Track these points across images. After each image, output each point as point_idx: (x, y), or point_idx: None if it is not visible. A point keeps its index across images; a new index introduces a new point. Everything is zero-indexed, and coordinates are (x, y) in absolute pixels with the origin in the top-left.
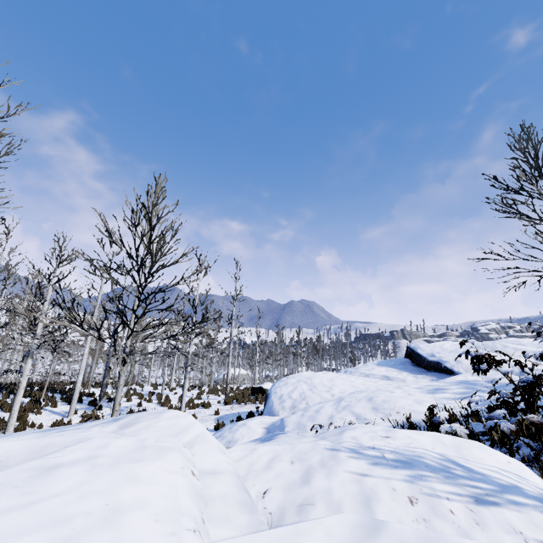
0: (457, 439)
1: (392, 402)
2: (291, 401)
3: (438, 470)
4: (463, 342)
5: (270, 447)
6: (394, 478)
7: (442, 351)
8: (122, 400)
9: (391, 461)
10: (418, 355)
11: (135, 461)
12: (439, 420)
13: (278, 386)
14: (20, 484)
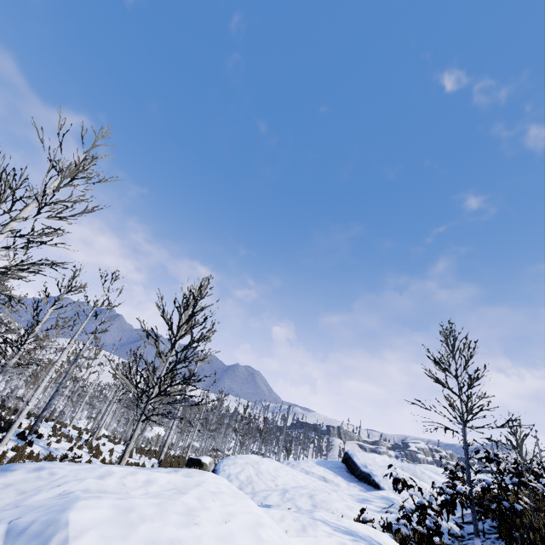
0: (376, 530)
1: (329, 503)
2: (238, 483)
3: (365, 540)
4: (390, 465)
5: (277, 510)
6: (345, 538)
7: (374, 464)
8: (50, 438)
9: (343, 531)
10: (354, 462)
11: (242, 498)
12: (366, 519)
13: (227, 464)
14: (213, 496)
